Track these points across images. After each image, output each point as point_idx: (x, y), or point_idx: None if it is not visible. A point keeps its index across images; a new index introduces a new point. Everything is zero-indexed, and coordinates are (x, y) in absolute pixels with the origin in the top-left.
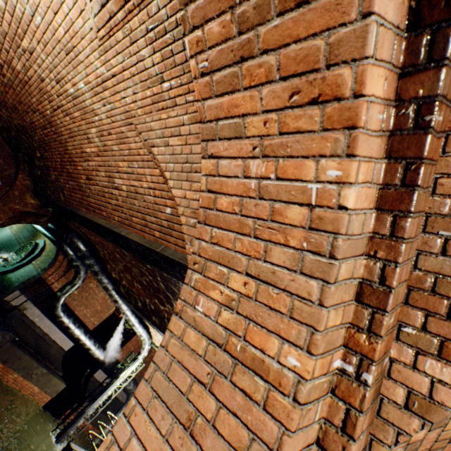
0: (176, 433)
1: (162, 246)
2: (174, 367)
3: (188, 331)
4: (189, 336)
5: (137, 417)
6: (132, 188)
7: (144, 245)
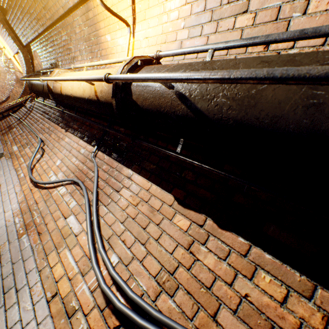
0: None
1: None
2: None
3: None
4: None
5: None
6: None
7: None
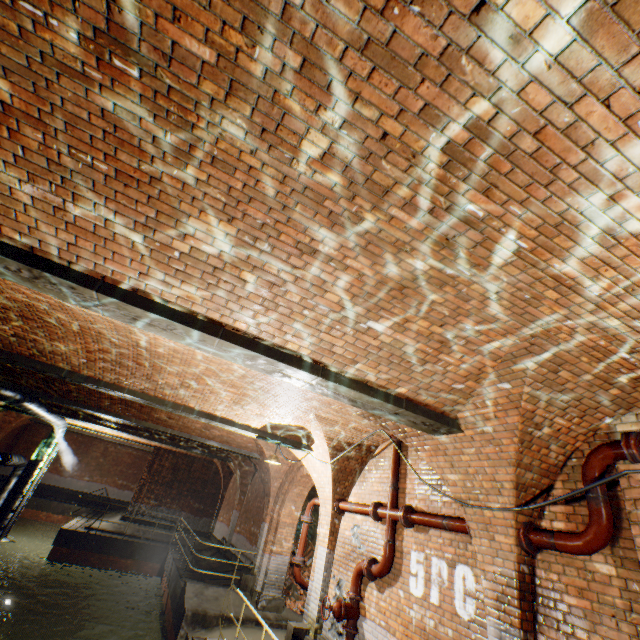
0: (293, 502)
1: (236, 448)
2: (291, 497)
3: (293, 492)
4: (293, 493)
5: (287, 503)
6: (227, 435)
7: (225, 448)
